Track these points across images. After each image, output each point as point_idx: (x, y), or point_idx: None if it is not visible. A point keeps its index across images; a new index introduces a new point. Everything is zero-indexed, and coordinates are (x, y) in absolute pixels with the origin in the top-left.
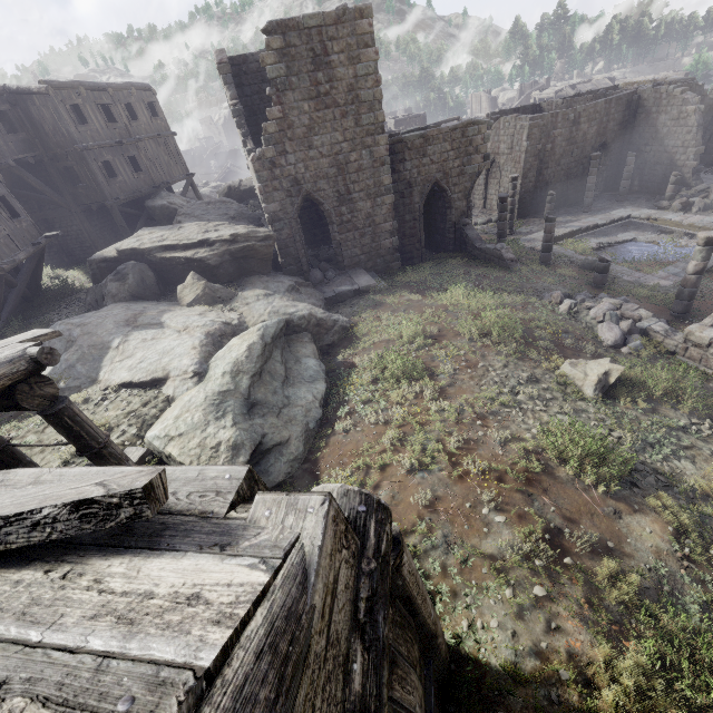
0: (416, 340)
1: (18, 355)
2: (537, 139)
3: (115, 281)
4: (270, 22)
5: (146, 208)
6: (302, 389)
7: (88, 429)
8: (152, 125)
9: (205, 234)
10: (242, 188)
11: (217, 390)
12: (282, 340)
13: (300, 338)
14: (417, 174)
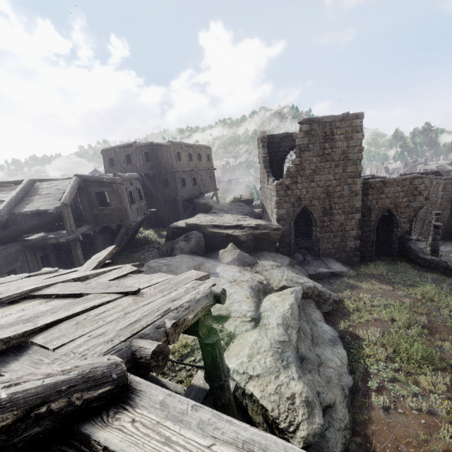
0: (412, 326)
1: (209, 292)
2: (450, 191)
3: (184, 241)
4: (304, 119)
5: (193, 203)
6: (327, 350)
7: (223, 361)
8: (206, 164)
9: (238, 221)
10: (241, 199)
11: (277, 339)
12: (301, 303)
13: (308, 303)
14: (375, 203)
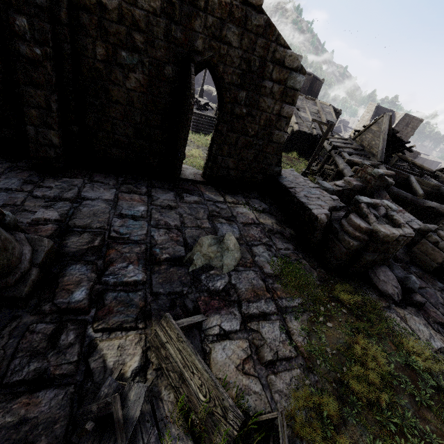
0: None
1: None
2: None
3: None
4: (406, 113)
5: None
6: None
7: None
8: None
9: None
10: None
11: None
12: None
13: None
14: None
